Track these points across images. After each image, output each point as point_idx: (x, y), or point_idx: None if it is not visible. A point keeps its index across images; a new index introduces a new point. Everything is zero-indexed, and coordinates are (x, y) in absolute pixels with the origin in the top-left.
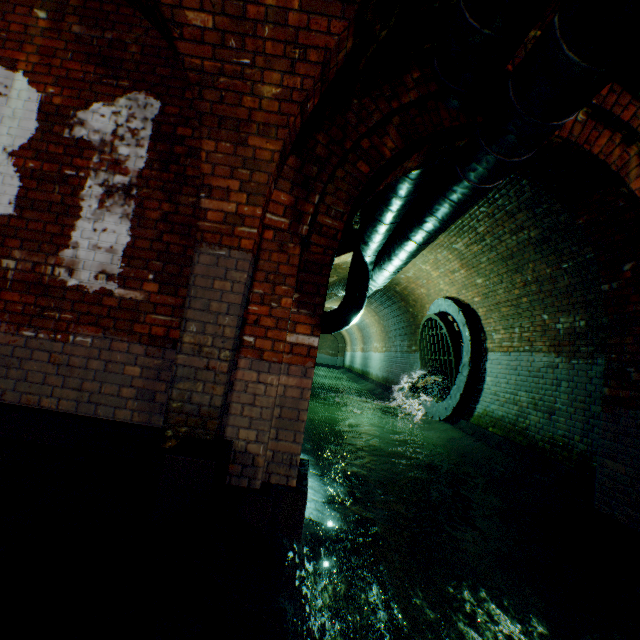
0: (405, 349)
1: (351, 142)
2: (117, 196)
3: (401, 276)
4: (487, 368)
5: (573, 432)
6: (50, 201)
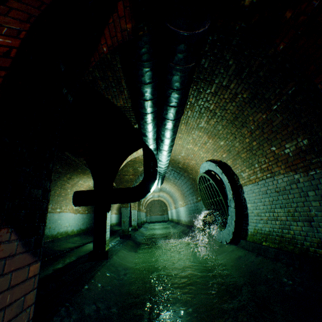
0: (195, 200)
1: None
2: None
3: (179, 157)
4: (246, 198)
5: None
6: None
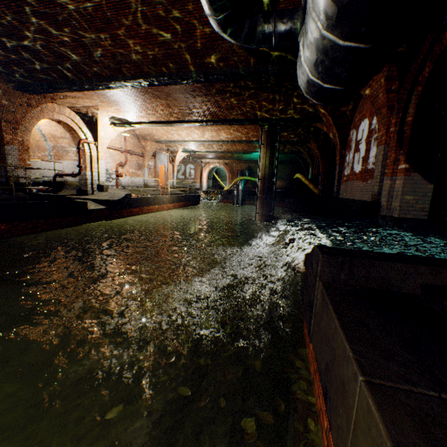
0: None
1: (409, 86)
2: (374, 141)
3: None
4: None
5: None
6: (367, 149)
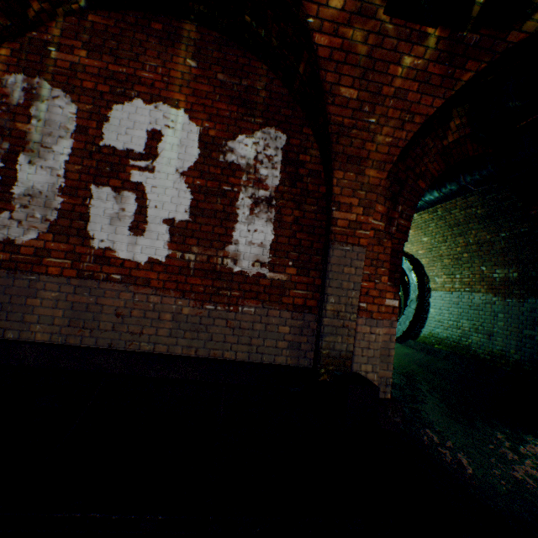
0: None
1: (419, 169)
2: (262, 205)
3: None
4: (431, 302)
5: (509, 347)
6: (214, 209)
